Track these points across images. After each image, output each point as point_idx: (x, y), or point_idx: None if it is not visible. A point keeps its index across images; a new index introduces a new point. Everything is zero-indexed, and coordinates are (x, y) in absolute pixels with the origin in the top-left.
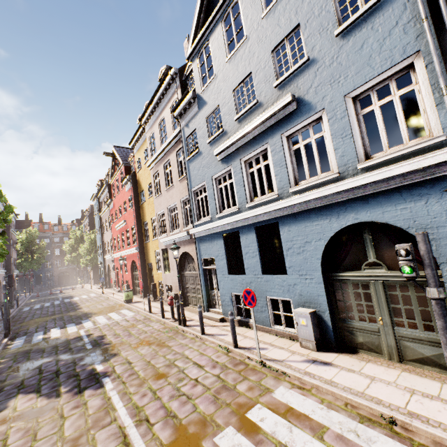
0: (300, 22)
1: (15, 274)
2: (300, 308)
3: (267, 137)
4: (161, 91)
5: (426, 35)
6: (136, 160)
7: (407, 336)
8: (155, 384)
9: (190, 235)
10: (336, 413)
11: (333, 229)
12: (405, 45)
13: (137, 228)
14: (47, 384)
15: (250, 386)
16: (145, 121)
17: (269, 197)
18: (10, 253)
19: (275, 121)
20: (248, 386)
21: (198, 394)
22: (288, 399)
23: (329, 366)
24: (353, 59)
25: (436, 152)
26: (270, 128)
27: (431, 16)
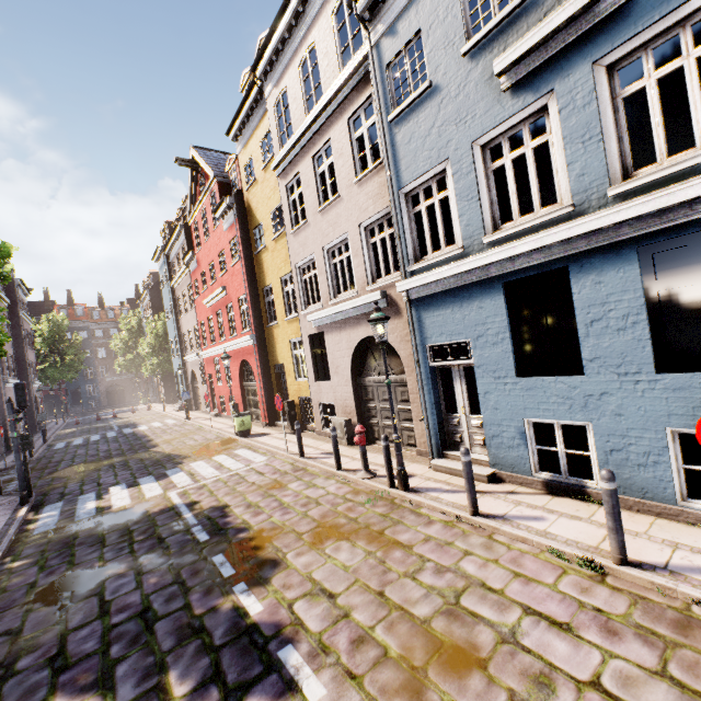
0: None
1: (35, 387)
2: None
3: None
4: None
5: None
6: (242, 167)
7: None
8: (464, 696)
9: (386, 299)
10: None
11: None
12: None
13: (251, 300)
14: (126, 658)
15: None
16: (265, 70)
17: None
18: (23, 352)
19: None
20: None
21: None
22: None
23: None
24: None
25: None
26: None
27: None
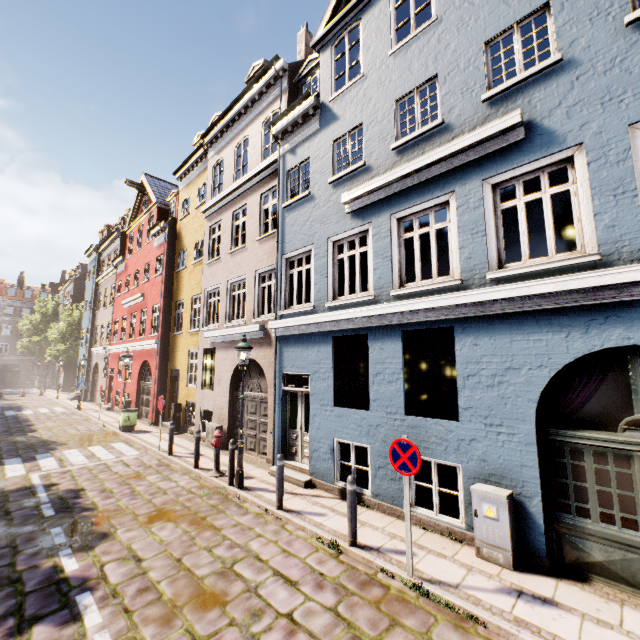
0: None
1: None
2: (481, 484)
3: (454, 182)
4: (251, 95)
5: None
6: (181, 201)
7: None
8: (200, 622)
9: (264, 332)
10: None
11: (572, 351)
12: None
13: (164, 309)
14: None
15: None
16: (211, 140)
17: (442, 282)
18: None
19: (476, 157)
20: None
21: None
22: None
23: (555, 608)
24: None
25: None
26: (462, 167)
27: None
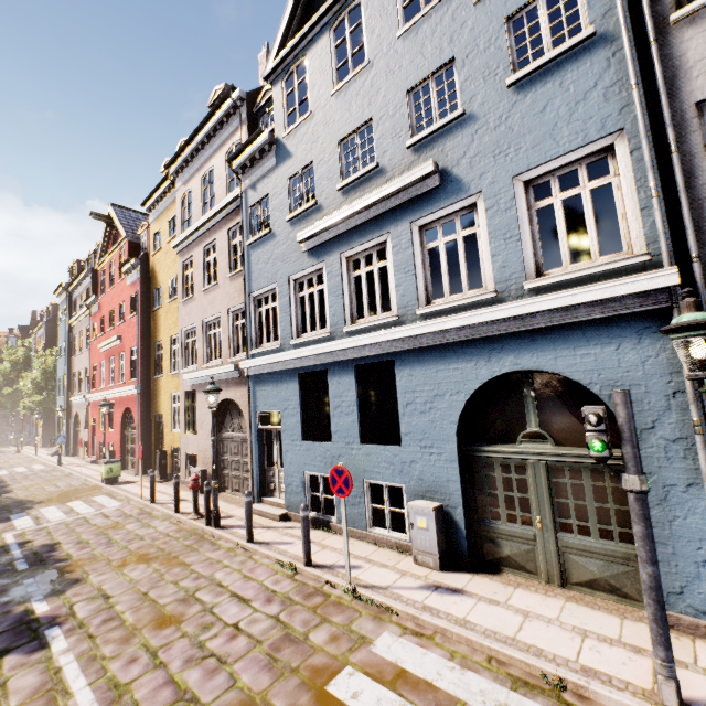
0: (456, 56)
1: None
2: (418, 500)
3: (389, 223)
4: (213, 124)
5: (634, 109)
6: (152, 235)
7: (575, 546)
8: (156, 637)
9: (240, 371)
10: (476, 676)
11: (480, 377)
12: (605, 117)
13: (142, 352)
14: None
15: (333, 634)
16: (177, 170)
17: (383, 319)
18: None
19: (404, 201)
20: (331, 634)
21: (238, 654)
22: (397, 654)
23: (460, 595)
24: (531, 125)
25: (638, 276)
26: (395, 210)
27: (642, 83)
